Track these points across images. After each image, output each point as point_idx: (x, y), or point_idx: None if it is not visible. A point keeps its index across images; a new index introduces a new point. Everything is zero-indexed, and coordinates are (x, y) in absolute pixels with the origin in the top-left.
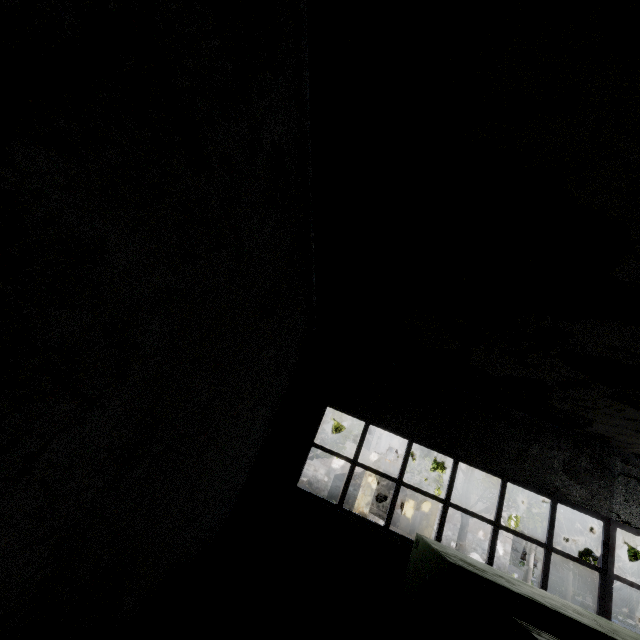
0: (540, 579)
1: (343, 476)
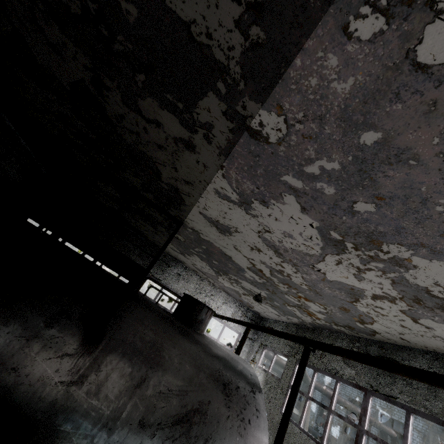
0: None
1: None
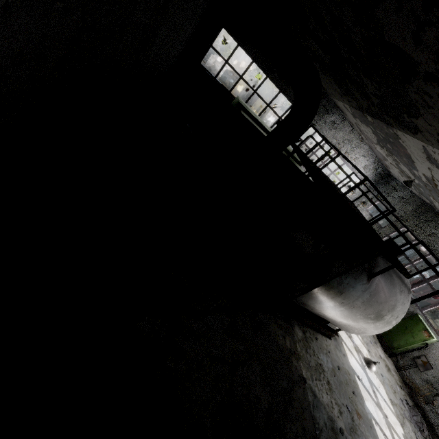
0: (272, 125)
1: (230, 72)
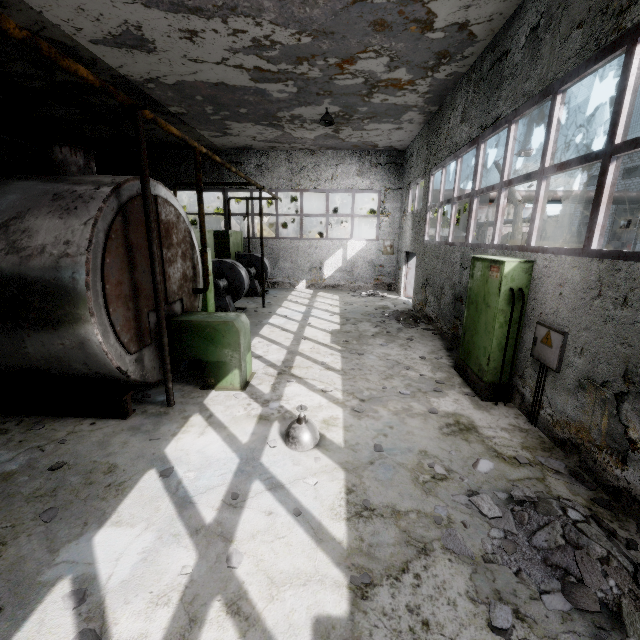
0: None
1: None
